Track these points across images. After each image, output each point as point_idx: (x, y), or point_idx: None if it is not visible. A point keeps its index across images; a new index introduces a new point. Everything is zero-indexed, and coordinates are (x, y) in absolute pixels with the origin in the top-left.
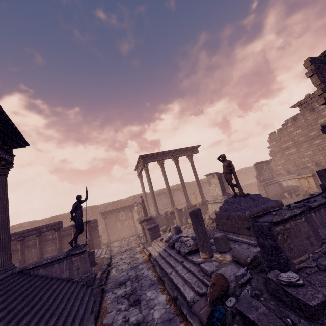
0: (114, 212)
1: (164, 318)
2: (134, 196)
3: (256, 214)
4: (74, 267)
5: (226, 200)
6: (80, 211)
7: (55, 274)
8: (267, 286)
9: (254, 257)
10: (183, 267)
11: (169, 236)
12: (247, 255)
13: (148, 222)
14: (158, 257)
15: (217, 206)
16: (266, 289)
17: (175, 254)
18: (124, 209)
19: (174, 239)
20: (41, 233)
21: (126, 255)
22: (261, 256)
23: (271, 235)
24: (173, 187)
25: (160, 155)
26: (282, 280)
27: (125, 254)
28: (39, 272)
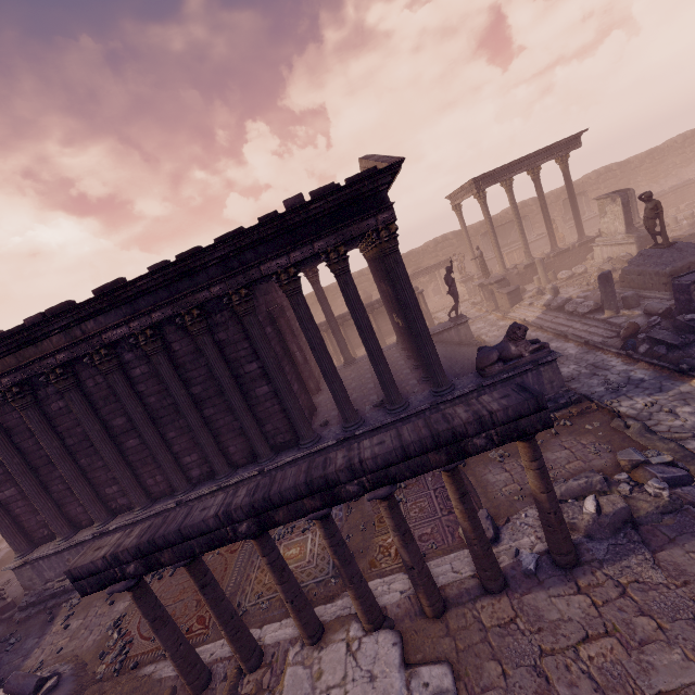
0: (422, 274)
1: (580, 352)
2: (435, 242)
3: (680, 269)
4: (461, 334)
5: (640, 254)
6: (454, 284)
7: (447, 340)
8: (673, 324)
9: (666, 309)
10: (583, 324)
11: (548, 299)
12: (660, 308)
13: (500, 285)
14: (537, 321)
15: (611, 250)
16: (672, 326)
17: (565, 316)
18: (436, 267)
19: (560, 301)
20: (374, 310)
21: (480, 325)
22: (674, 308)
23: (688, 291)
24: (506, 212)
25: (505, 169)
26: (686, 319)
27: (479, 324)
28: (434, 339)
